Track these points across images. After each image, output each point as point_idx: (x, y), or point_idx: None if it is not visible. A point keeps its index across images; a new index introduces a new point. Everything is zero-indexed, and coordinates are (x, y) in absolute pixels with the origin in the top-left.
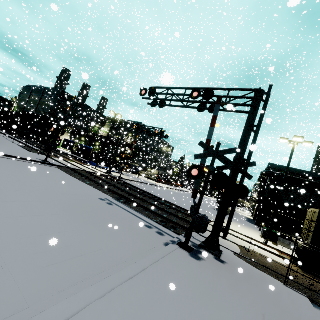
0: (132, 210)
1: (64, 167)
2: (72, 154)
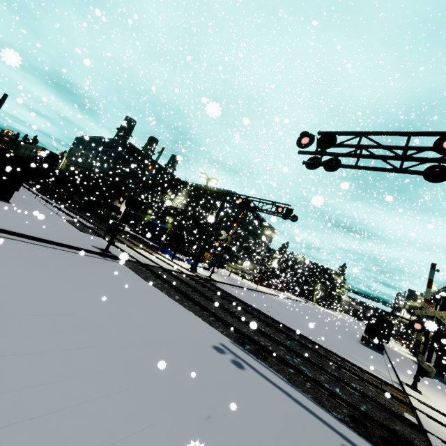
0: (280, 379)
1: (133, 262)
2: (136, 235)
